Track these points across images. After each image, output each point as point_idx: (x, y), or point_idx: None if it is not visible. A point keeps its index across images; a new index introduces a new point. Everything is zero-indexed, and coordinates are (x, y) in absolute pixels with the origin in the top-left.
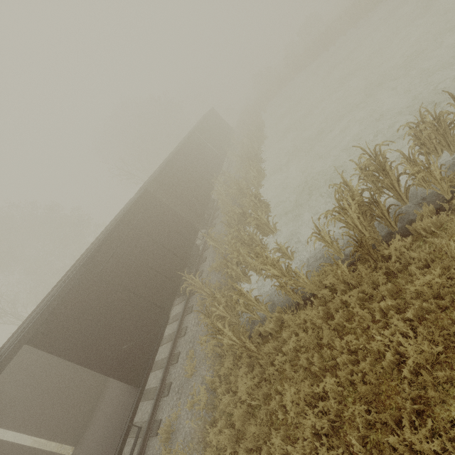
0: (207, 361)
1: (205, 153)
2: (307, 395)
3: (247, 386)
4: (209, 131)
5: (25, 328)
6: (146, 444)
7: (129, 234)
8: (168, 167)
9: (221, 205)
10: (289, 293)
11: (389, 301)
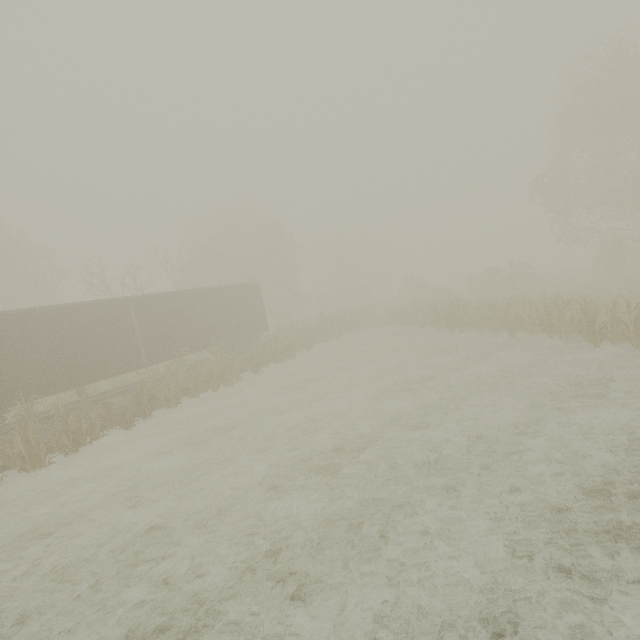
0: None
1: (96, 341)
2: None
3: None
4: (181, 311)
5: None
6: None
7: None
8: None
9: None
10: None
11: None
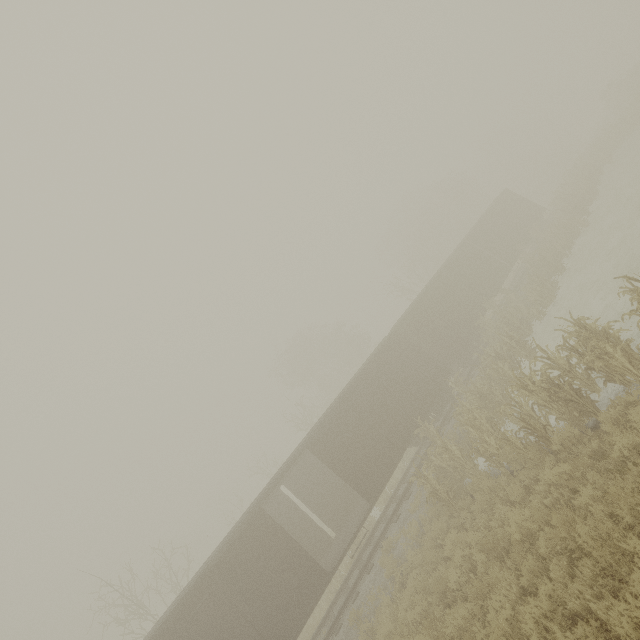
0: (426, 504)
1: (477, 267)
2: (465, 543)
3: (437, 527)
4: (491, 231)
5: (306, 438)
6: (376, 550)
7: (374, 377)
8: (421, 301)
9: (485, 340)
10: (487, 459)
11: (542, 486)
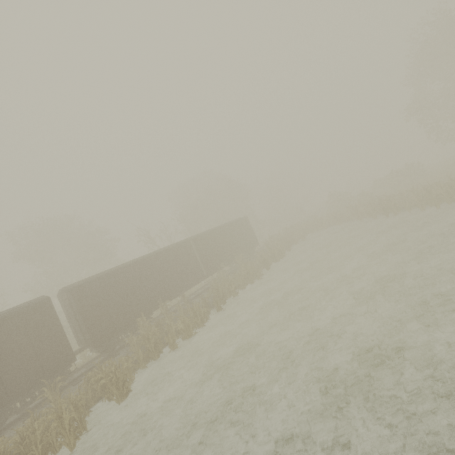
0: None
1: (181, 266)
2: None
3: None
4: (214, 242)
5: None
6: None
7: None
8: (107, 277)
9: (127, 342)
10: None
11: None
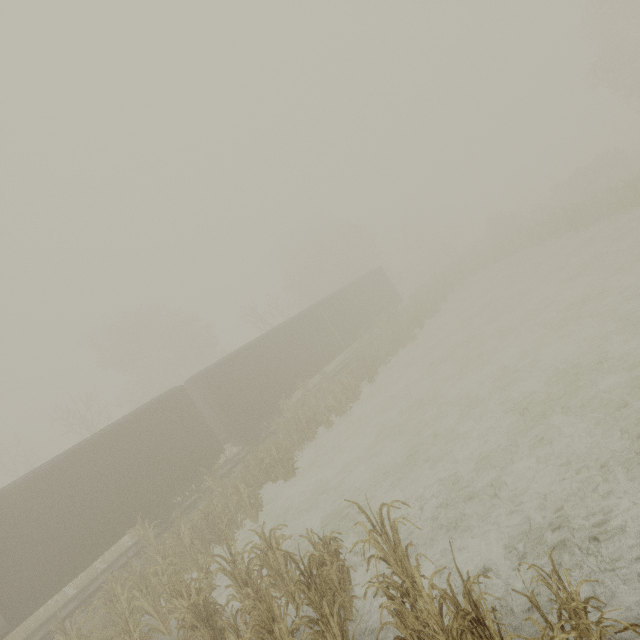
0: None
1: (314, 339)
2: None
3: None
4: (347, 304)
5: None
6: None
7: (121, 442)
8: (235, 359)
9: (274, 427)
10: None
11: None
